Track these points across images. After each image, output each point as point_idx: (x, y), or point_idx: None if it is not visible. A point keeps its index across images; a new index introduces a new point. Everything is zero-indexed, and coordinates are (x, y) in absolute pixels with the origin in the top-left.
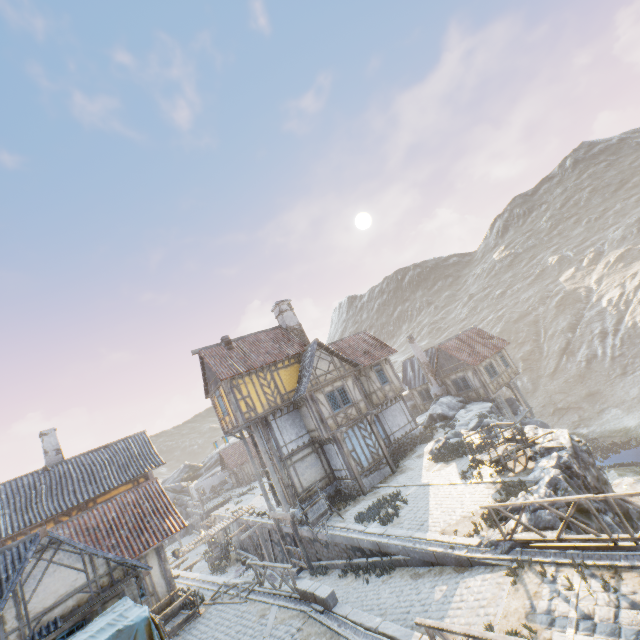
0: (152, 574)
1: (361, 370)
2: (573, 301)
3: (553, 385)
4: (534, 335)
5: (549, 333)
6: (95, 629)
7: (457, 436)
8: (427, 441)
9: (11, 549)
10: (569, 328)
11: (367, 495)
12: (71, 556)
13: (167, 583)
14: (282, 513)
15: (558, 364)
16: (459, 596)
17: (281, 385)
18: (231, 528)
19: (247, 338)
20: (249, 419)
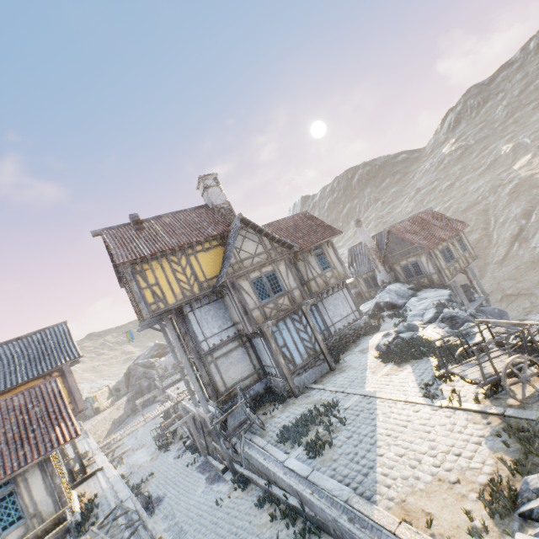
0: (33, 492)
1: (298, 253)
2: (529, 187)
3: (502, 272)
4: (483, 223)
5: (500, 221)
6: None
7: (411, 330)
8: (372, 333)
9: None
10: (523, 215)
11: (298, 398)
12: None
13: (54, 501)
14: (203, 413)
15: (508, 251)
16: None
17: (200, 271)
18: (178, 407)
19: (163, 218)
20: (156, 311)
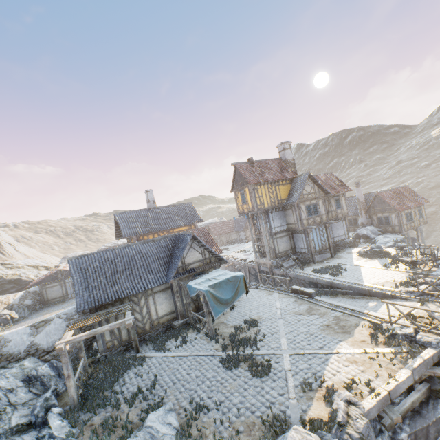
0: None
1: (327, 197)
2: None
3: None
4: None
5: None
6: (216, 274)
7: (378, 248)
8: (354, 247)
9: (168, 238)
10: None
11: (316, 264)
12: (197, 247)
13: None
14: (265, 260)
15: None
16: (385, 306)
17: (279, 195)
18: None
19: (261, 162)
20: (260, 209)
